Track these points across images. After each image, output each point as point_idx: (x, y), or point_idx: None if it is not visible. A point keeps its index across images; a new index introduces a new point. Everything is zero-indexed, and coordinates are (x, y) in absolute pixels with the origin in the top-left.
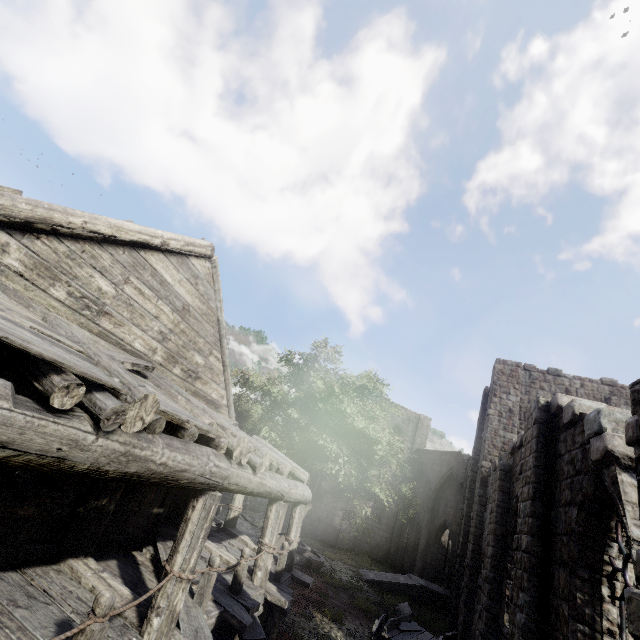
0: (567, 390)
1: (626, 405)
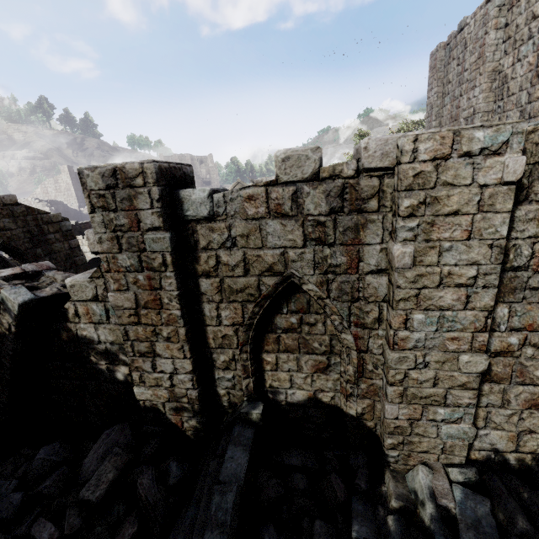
0: (464, 44)
1: (481, 28)
